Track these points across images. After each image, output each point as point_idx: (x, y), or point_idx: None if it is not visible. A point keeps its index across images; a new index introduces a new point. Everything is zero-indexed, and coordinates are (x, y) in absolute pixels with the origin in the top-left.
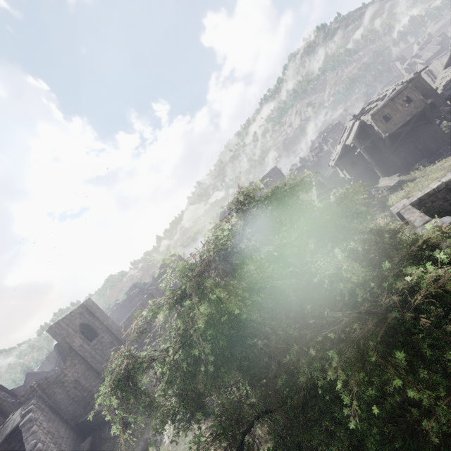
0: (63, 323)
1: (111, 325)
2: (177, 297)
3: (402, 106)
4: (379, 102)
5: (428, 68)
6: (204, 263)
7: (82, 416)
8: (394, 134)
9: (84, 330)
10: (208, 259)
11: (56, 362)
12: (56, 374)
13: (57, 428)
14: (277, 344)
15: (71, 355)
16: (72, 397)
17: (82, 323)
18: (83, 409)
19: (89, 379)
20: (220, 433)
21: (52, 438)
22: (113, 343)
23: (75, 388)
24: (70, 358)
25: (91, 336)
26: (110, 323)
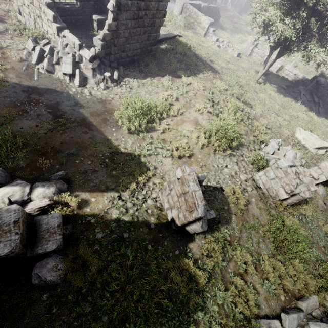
0: None
1: None
2: None
3: None
4: None
5: None
6: None
7: None
8: None
9: None
10: None
11: None
12: None
13: None
14: None
15: None
16: None
17: None
18: None
19: None
20: None
21: None
22: None
23: None
24: None
25: None
26: None
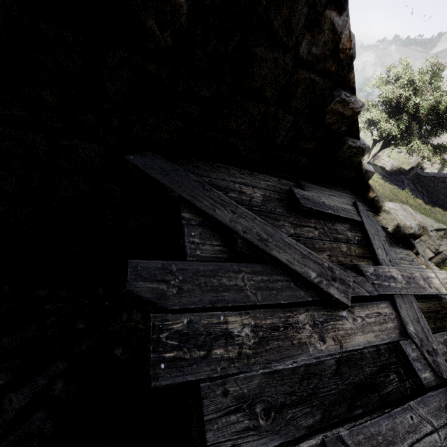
0: None
1: None
2: None
3: None
4: None
5: None
6: None
7: None
8: None
9: None
10: None
11: None
12: None
13: None
14: None
15: None
16: None
17: None
18: None
19: None
20: None
21: None
22: None
23: None
24: None
25: None
26: None
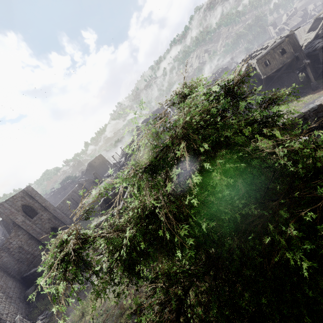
0: (6, 204)
1: (49, 206)
2: (151, 168)
3: (278, 55)
4: (263, 50)
5: (295, 32)
6: (123, 163)
7: (26, 272)
8: (269, 77)
9: (26, 209)
10: (185, 128)
11: (2, 233)
12: (2, 242)
13: (5, 282)
14: (228, 222)
15: (15, 228)
16: (17, 258)
17: (23, 204)
18: (27, 267)
19: (31, 245)
20: (167, 300)
21: (1, 289)
22: (50, 219)
23: (19, 252)
24: (14, 230)
25: (31, 214)
26: (48, 204)
